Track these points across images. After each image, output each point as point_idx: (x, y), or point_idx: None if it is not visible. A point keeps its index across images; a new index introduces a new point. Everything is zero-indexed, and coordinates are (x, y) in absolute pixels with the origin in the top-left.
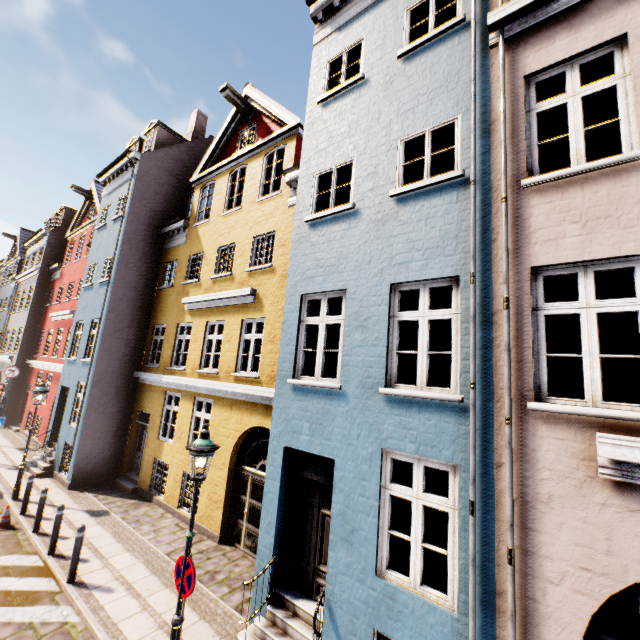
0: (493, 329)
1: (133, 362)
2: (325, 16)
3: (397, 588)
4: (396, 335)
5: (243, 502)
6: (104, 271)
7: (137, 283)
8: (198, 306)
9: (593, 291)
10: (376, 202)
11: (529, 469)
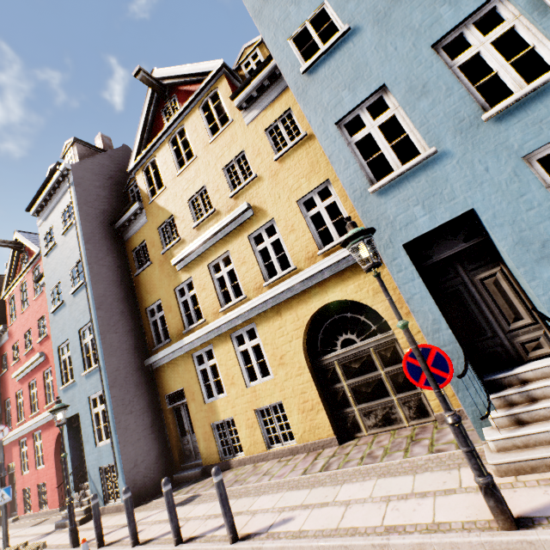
0: None
1: (139, 352)
2: None
3: None
4: (464, 77)
5: (341, 390)
6: (72, 281)
7: (113, 277)
8: (191, 258)
9: None
10: (371, 10)
11: None
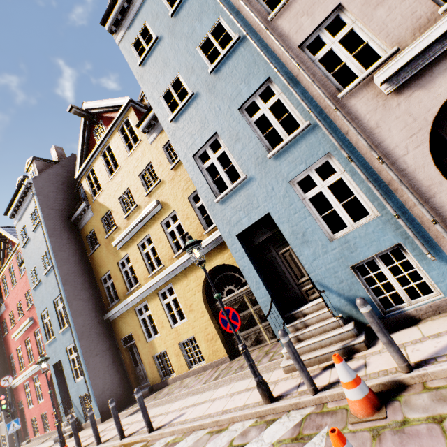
0: (301, 83)
1: (99, 311)
2: (116, 28)
3: (345, 235)
4: (257, 129)
5: None
6: (44, 265)
7: (73, 258)
8: (126, 240)
9: (330, 35)
10: (204, 82)
11: (360, 122)
